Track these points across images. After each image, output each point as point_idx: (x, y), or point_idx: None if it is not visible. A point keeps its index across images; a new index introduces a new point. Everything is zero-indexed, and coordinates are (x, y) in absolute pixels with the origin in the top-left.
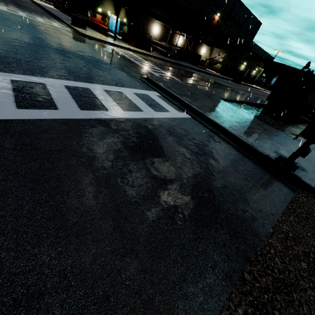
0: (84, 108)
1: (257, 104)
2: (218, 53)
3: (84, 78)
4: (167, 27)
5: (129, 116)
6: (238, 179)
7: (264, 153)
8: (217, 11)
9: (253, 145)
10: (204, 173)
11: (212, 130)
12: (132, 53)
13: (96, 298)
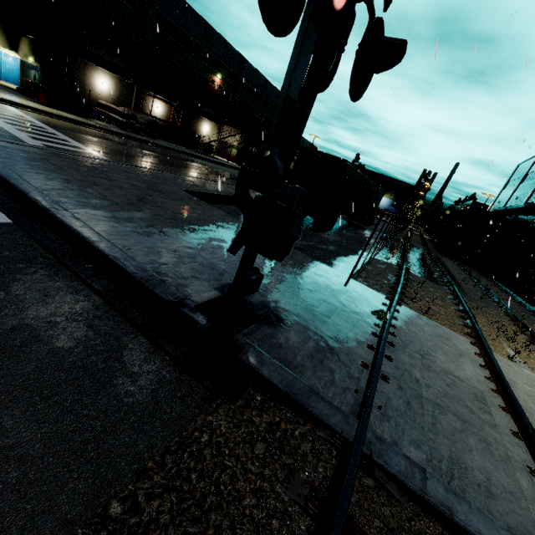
0: None
1: None
2: (229, 133)
3: None
4: (127, 83)
5: None
6: None
7: (170, 297)
8: (216, 70)
9: (150, 279)
10: None
11: (51, 250)
12: (11, 109)
13: None
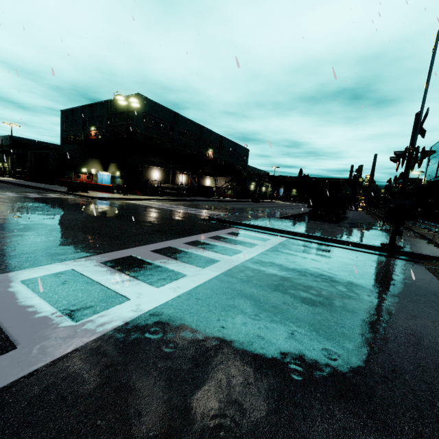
0: (229, 254)
1: (300, 214)
2: (225, 181)
3: (180, 234)
4: (167, 170)
5: (260, 250)
6: (383, 266)
7: (371, 245)
8: (208, 148)
9: (358, 242)
10: (364, 270)
11: (316, 242)
12: (153, 202)
13: (438, 337)
